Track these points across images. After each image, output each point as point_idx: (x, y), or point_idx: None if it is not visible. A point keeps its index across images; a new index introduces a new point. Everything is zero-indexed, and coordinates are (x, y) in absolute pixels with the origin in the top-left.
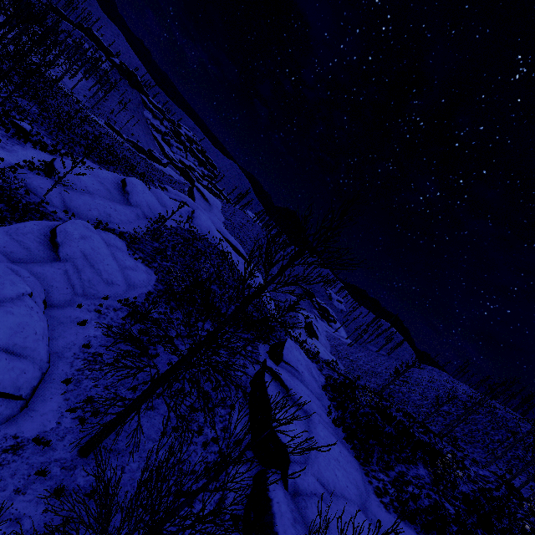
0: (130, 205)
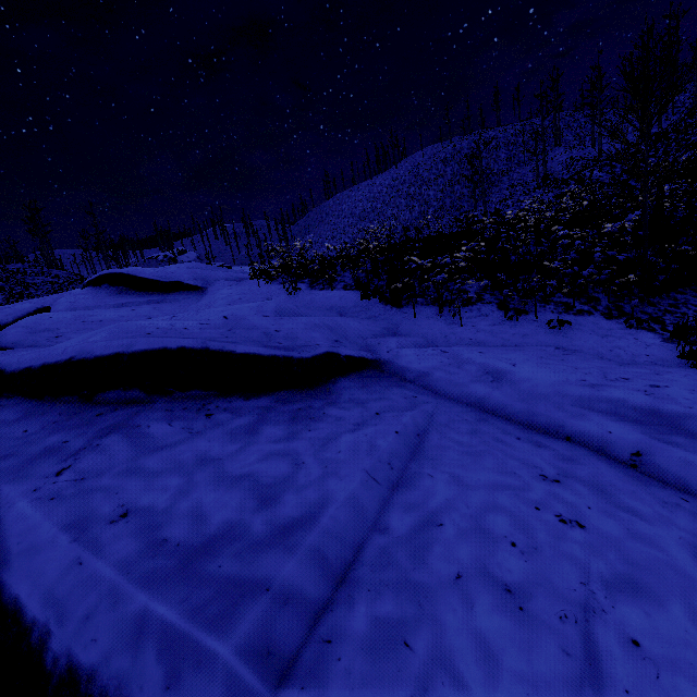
0: (369, 370)
